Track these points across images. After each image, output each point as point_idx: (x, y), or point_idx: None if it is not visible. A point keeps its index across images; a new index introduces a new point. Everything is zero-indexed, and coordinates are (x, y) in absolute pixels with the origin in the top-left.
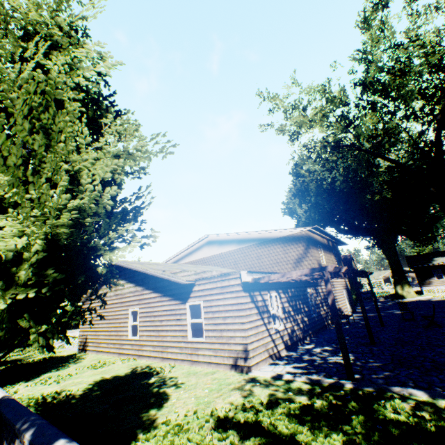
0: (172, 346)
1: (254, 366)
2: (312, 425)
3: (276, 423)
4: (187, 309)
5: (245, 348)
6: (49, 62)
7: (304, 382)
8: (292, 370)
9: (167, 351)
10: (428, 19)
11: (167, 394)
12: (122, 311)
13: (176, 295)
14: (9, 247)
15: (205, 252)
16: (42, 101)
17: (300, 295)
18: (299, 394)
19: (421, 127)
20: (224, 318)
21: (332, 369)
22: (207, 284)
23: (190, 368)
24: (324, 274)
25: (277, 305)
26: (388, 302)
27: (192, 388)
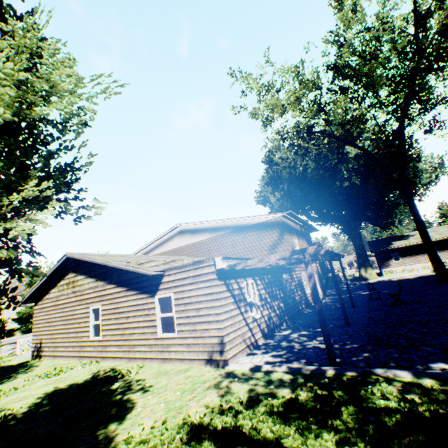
0: (140, 344)
1: (231, 358)
2: (299, 423)
3: (259, 427)
4: (156, 302)
5: (221, 341)
6: None
7: (285, 371)
8: (271, 359)
9: (134, 350)
10: (397, 3)
11: (132, 402)
12: (82, 309)
13: (143, 289)
14: None
15: (177, 242)
16: None
17: (276, 282)
18: (281, 387)
19: (386, 116)
20: (197, 309)
21: (312, 355)
22: (178, 273)
23: (161, 366)
24: (305, 257)
25: (253, 293)
26: (354, 284)
27: (162, 391)
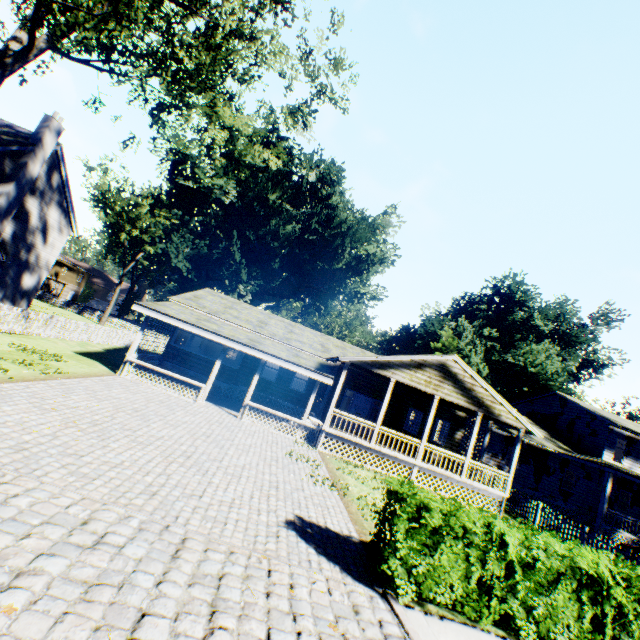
0: None
1: None
2: None
3: None
4: None
5: None
6: None
7: None
8: None
9: None
10: None
11: None
12: None
13: None
14: None
15: None
16: None
17: None
18: None
19: None
20: None
21: None
22: None
23: None
24: None
25: None
26: None
27: None
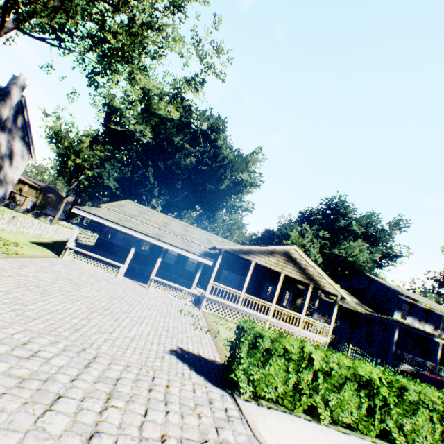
0: None
1: None
2: None
3: None
4: None
5: None
6: None
7: None
8: None
9: None
10: None
11: None
12: None
13: None
14: None
15: None
16: None
17: None
18: None
19: None
20: None
21: None
22: None
23: None
24: None
25: None
26: None
27: None
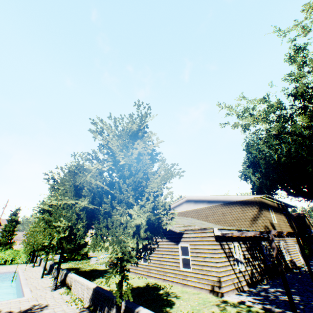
0: (170, 272)
1: (225, 293)
2: None
3: None
4: (179, 248)
5: (218, 279)
6: (138, 145)
7: (260, 308)
8: (252, 300)
9: (166, 275)
10: None
11: (172, 301)
12: None
13: (171, 238)
14: (137, 224)
15: (184, 207)
16: (134, 159)
17: (256, 246)
18: None
19: None
20: (203, 257)
21: (281, 304)
22: (192, 233)
23: (182, 288)
24: (269, 236)
25: (238, 252)
26: None
27: (186, 300)
